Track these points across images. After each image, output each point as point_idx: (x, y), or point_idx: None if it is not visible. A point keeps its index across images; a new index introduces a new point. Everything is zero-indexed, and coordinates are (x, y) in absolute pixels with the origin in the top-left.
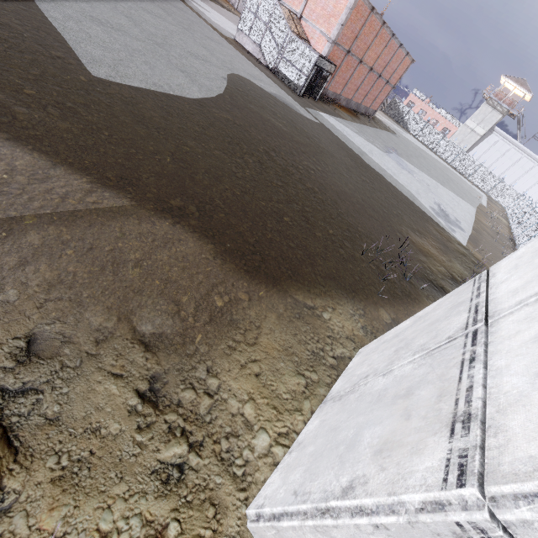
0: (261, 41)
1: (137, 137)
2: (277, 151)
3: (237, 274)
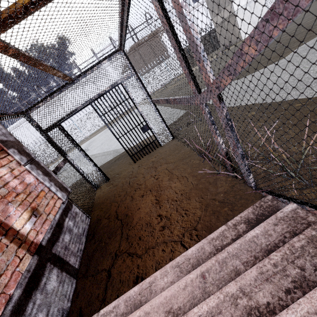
0: None
1: None
2: None
3: None
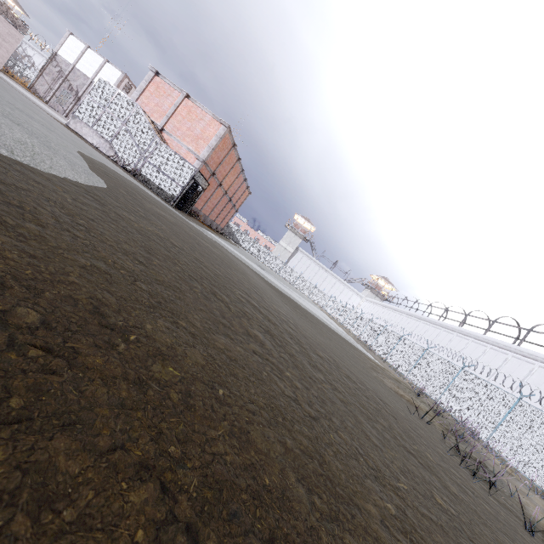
0: (114, 138)
1: None
2: (250, 295)
3: None
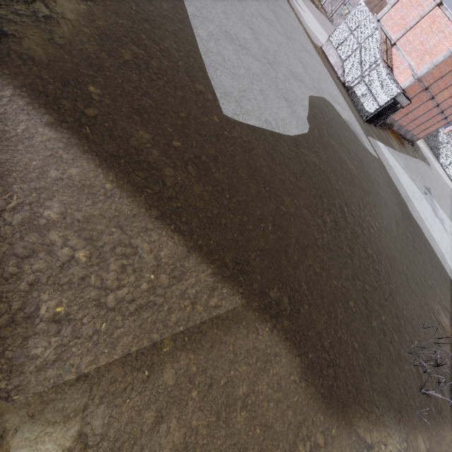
0: (347, 58)
1: (249, 197)
2: (348, 205)
3: (316, 402)
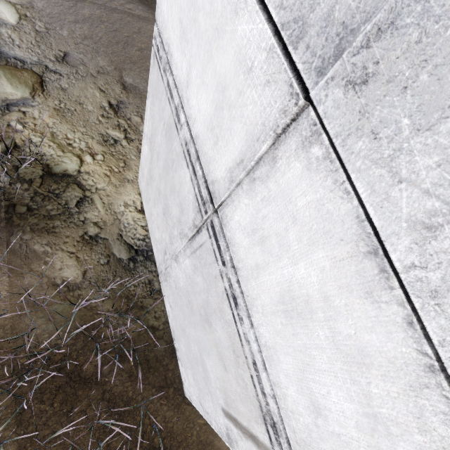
0: None
1: None
2: None
3: None
